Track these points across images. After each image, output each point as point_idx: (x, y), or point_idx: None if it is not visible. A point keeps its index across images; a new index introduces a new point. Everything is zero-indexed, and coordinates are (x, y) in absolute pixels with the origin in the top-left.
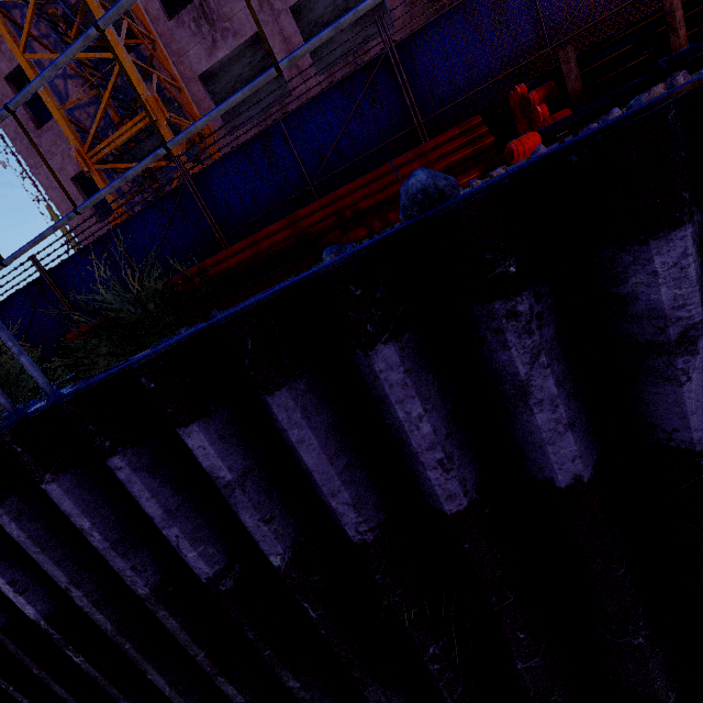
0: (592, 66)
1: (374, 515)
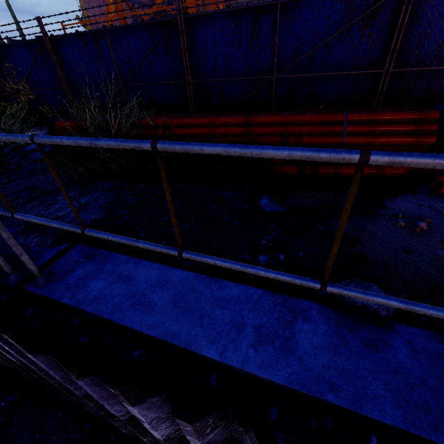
0: None
1: None
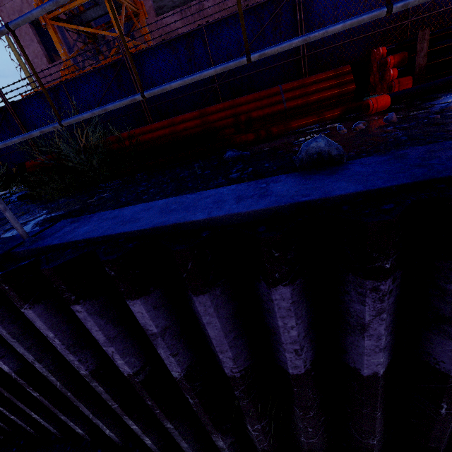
0: (437, 48)
1: (243, 363)
